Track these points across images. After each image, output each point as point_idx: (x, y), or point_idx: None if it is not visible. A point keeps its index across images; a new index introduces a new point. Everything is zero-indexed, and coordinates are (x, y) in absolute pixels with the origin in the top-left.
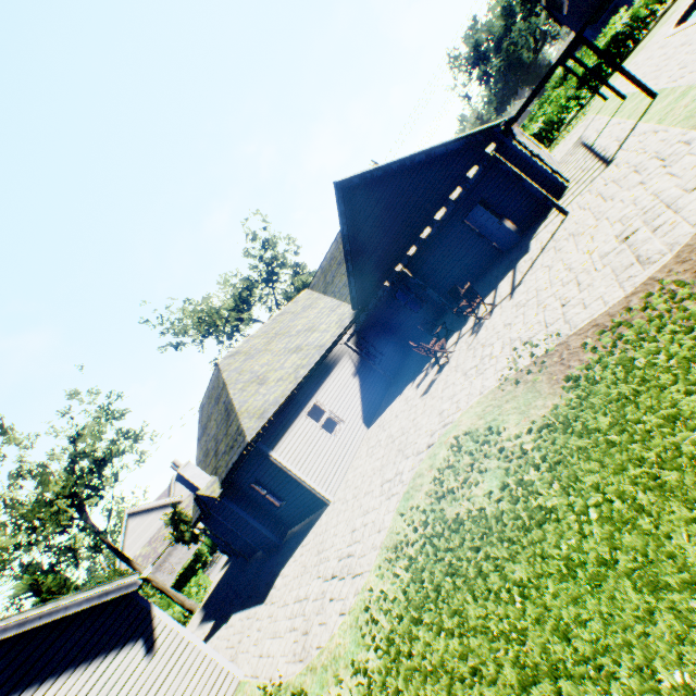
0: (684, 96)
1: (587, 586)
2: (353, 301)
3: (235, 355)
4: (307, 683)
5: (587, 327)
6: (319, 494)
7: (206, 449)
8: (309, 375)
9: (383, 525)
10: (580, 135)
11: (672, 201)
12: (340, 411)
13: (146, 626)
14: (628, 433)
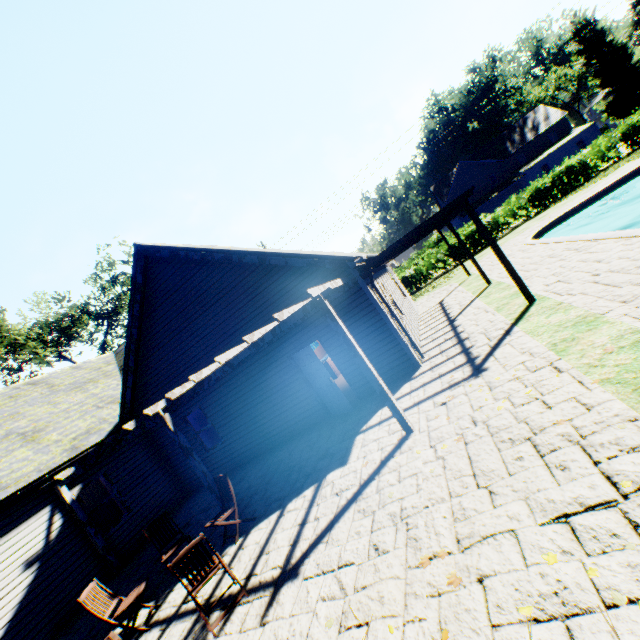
0: (592, 326)
1: None
2: (125, 407)
3: None
4: None
5: None
6: None
7: None
8: None
9: None
10: (443, 298)
11: None
12: None
13: None
14: None
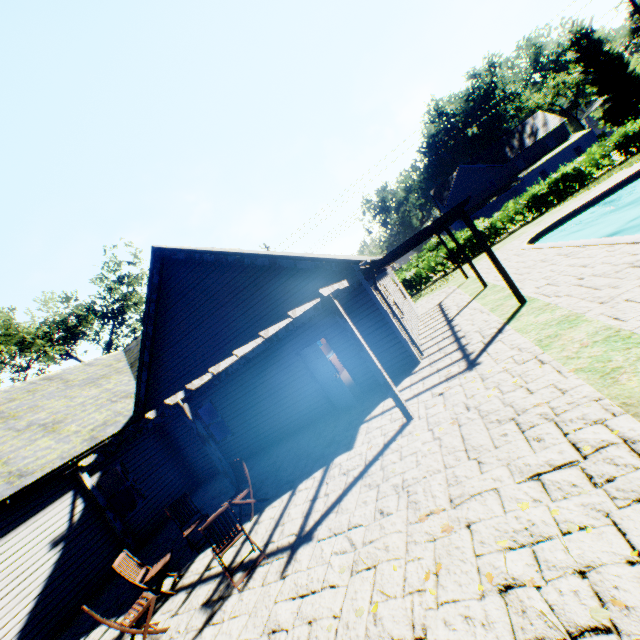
0: (573, 324)
1: None
2: (140, 400)
3: None
4: None
5: None
6: None
7: None
8: None
9: None
10: (442, 299)
11: None
12: None
13: None
14: None
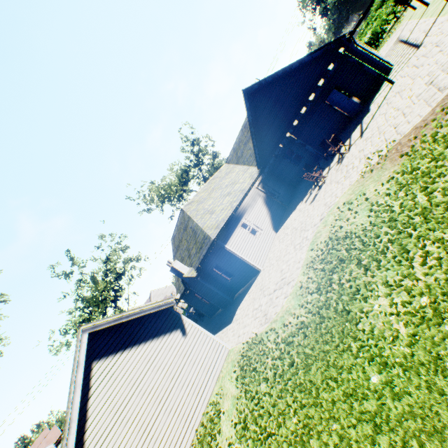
0: None
1: (418, 219)
2: (258, 164)
3: (191, 203)
4: (273, 326)
5: (411, 131)
6: (254, 266)
7: (181, 258)
8: (239, 205)
9: (300, 259)
10: (398, 36)
11: None
12: (259, 224)
13: (180, 324)
14: (435, 161)
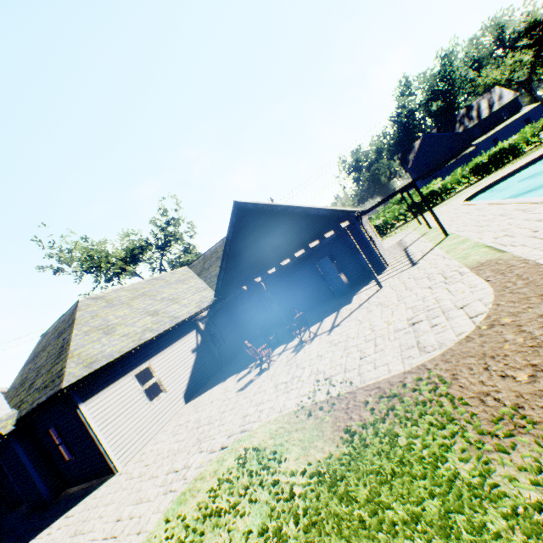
0: (463, 243)
1: None
2: (217, 290)
3: (99, 298)
4: None
5: (373, 386)
6: (110, 460)
7: (25, 377)
8: (153, 340)
9: (146, 526)
10: (401, 238)
11: (446, 310)
12: (168, 380)
13: None
14: (378, 517)
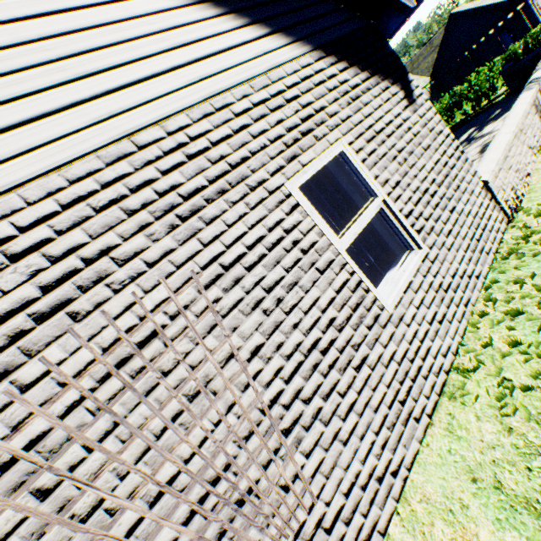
0: None
1: None
2: (431, 74)
3: None
4: None
5: None
6: None
7: None
8: None
9: None
10: None
11: None
12: None
13: None
14: None
